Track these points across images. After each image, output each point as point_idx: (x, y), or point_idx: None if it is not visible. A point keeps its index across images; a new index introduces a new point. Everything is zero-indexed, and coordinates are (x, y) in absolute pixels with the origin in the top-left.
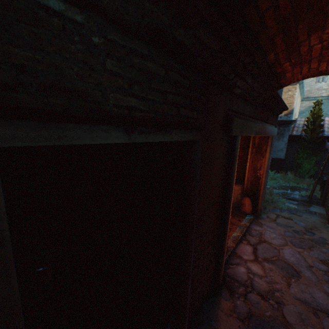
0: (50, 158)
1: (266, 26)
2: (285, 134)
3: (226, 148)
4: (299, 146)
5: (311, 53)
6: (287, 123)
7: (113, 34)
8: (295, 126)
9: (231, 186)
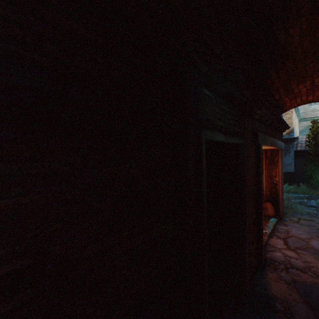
0: None
1: (274, 84)
2: (290, 150)
3: (254, 153)
4: (306, 160)
5: (300, 92)
6: (290, 140)
7: (217, 98)
8: (298, 142)
9: (261, 180)
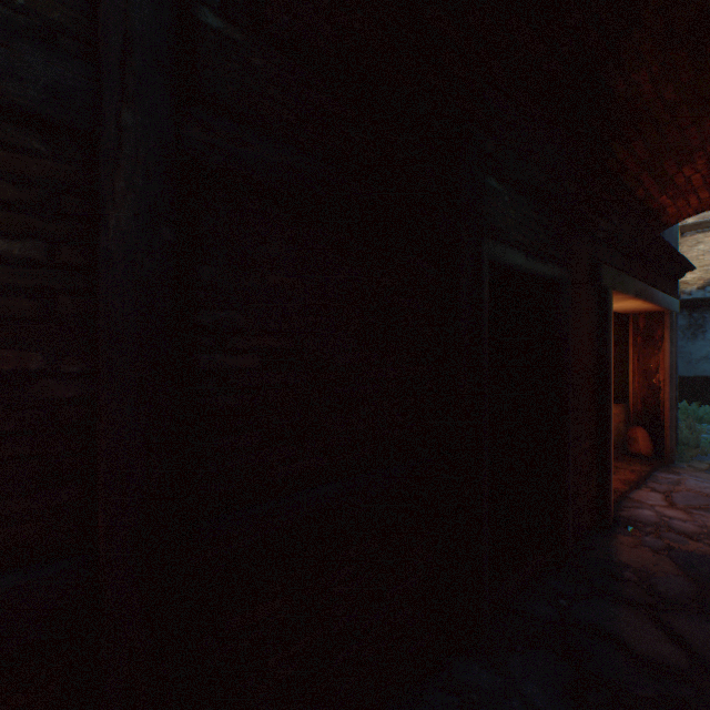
0: None
1: (627, 169)
2: (707, 325)
3: (594, 305)
4: None
5: (690, 183)
6: (707, 303)
7: (512, 194)
8: None
9: (608, 358)
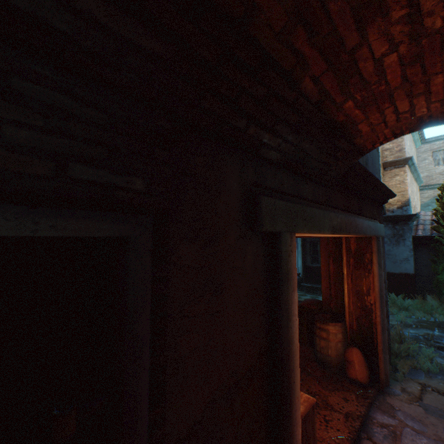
0: (4, 283)
1: (255, 3)
2: (406, 235)
3: (262, 257)
4: (435, 253)
5: (385, 76)
6: (405, 218)
7: None
8: (419, 222)
9: (285, 339)
